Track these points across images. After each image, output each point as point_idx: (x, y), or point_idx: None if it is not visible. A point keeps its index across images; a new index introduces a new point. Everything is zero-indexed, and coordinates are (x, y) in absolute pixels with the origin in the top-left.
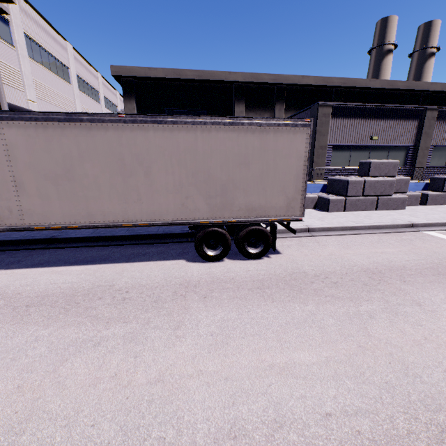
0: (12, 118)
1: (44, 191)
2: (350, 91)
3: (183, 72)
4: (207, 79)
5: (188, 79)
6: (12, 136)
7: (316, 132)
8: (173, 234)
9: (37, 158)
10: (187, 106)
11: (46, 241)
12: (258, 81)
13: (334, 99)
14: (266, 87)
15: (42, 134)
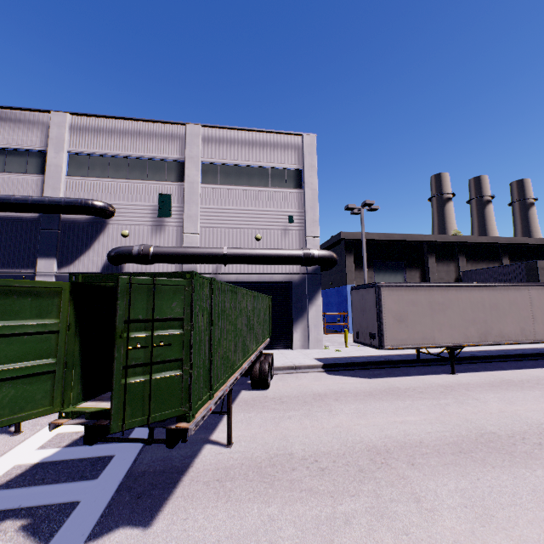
0: (533, 285)
1: (543, 321)
2: (511, 246)
3: (391, 235)
4: (408, 239)
5: (394, 240)
6: (532, 293)
7: (539, 281)
8: (543, 353)
9: (541, 304)
10: (390, 258)
11: (473, 358)
12: (445, 241)
13: (501, 252)
14: (448, 244)
15: (543, 292)
